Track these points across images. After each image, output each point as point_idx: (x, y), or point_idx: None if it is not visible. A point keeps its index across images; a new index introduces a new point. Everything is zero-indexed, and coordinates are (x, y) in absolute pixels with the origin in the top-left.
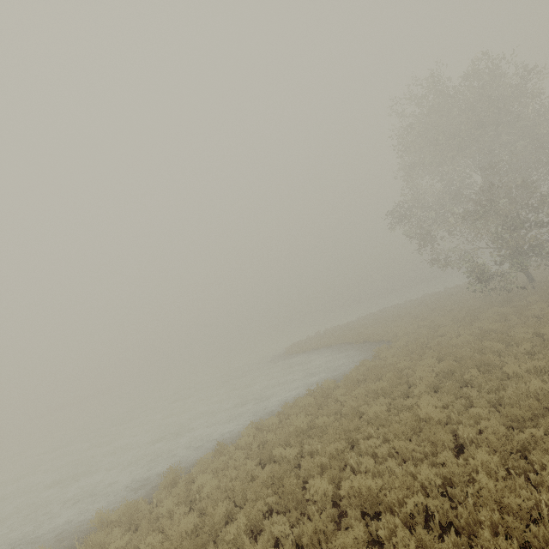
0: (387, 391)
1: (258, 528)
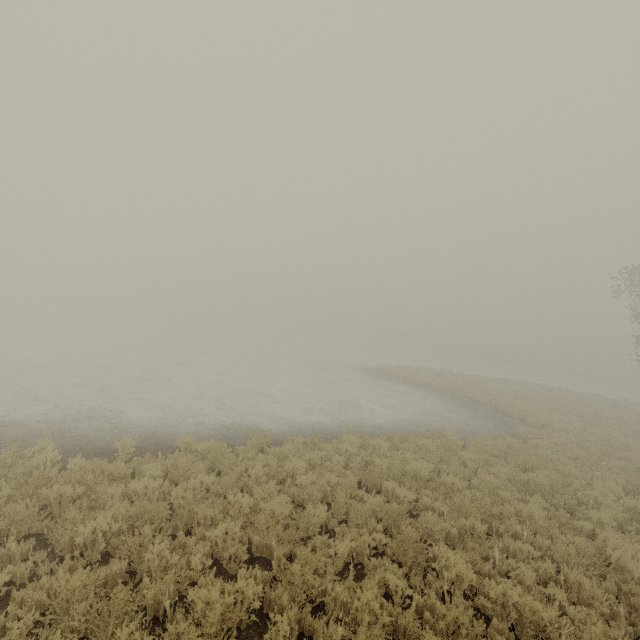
0: (545, 492)
1: (359, 559)
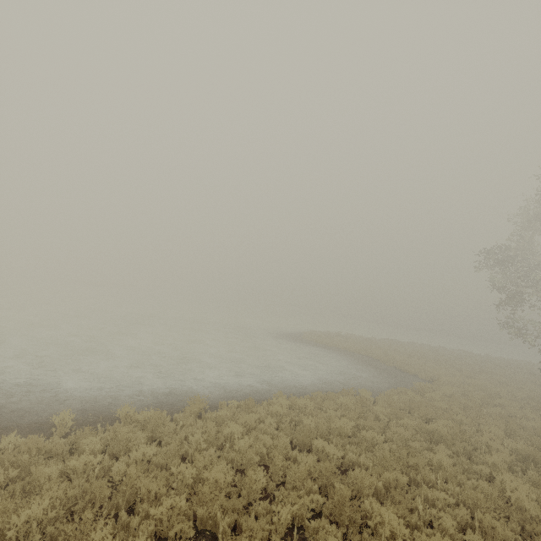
0: (447, 440)
1: (299, 522)
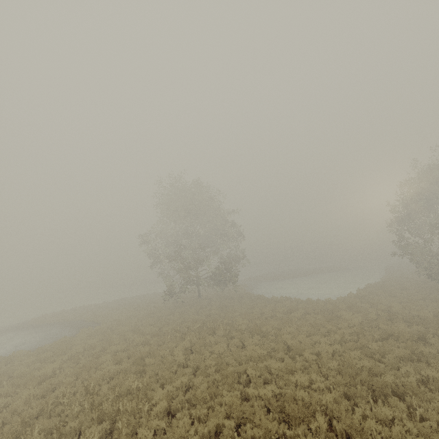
0: (46, 359)
1: None
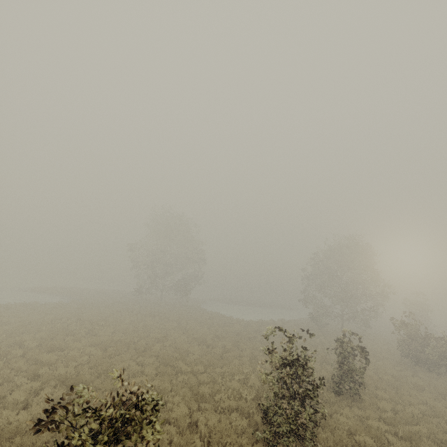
0: (53, 308)
1: None
